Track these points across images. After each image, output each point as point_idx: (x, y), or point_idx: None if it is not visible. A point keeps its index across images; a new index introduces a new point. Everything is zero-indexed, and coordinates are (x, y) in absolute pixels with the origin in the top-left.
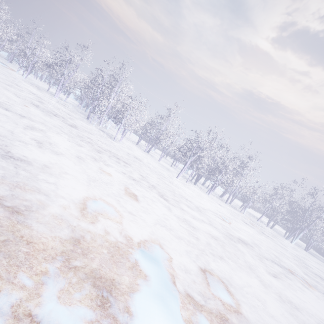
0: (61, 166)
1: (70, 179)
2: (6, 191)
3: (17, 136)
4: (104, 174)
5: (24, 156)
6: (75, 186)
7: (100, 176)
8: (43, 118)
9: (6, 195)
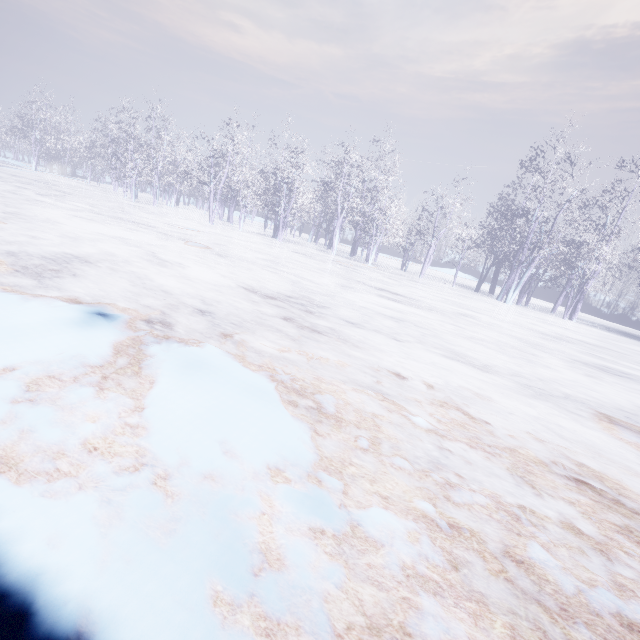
0: None
1: None
2: None
3: None
4: None
5: None
6: None
7: None
8: None
9: None
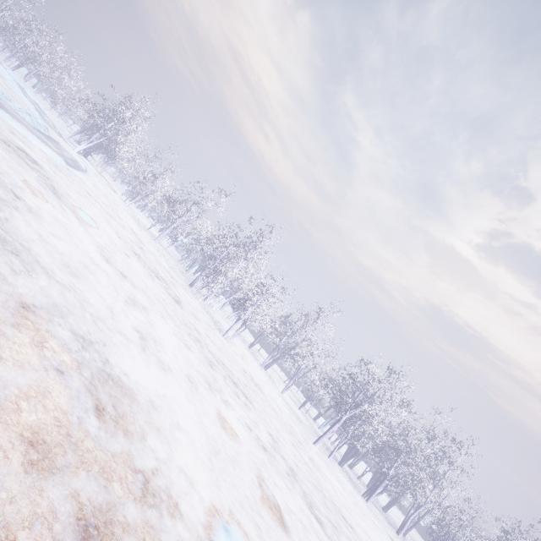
0: (170, 404)
1: (185, 446)
2: (99, 490)
3: (117, 319)
4: (225, 430)
5: (124, 373)
6: (193, 471)
7: (221, 436)
8: (145, 280)
9: (98, 505)
